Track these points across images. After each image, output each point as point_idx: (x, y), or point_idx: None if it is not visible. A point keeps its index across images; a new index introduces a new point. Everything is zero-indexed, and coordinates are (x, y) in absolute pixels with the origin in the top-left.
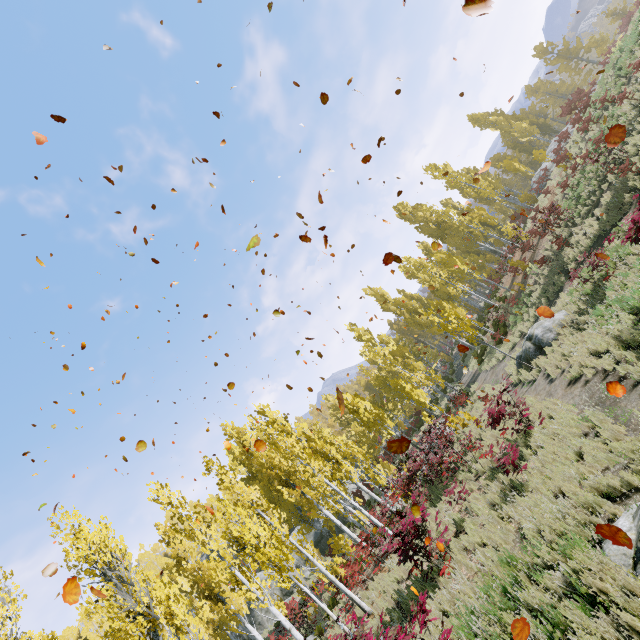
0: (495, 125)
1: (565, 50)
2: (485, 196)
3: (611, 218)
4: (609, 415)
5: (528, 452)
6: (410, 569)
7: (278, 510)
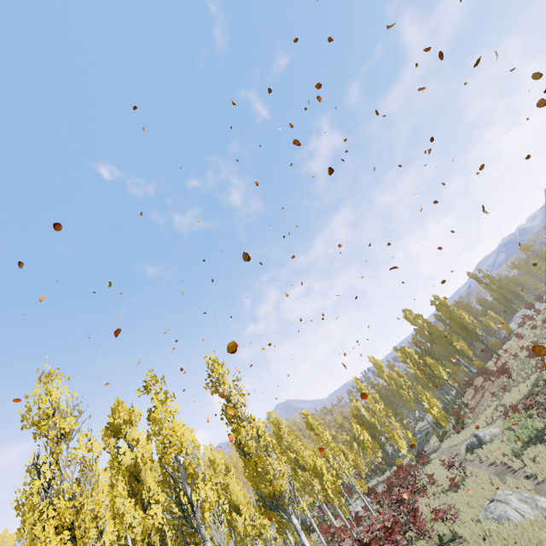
0: (484, 283)
1: (542, 254)
2: (467, 334)
3: (532, 389)
4: (499, 478)
5: (462, 486)
6: None
7: None
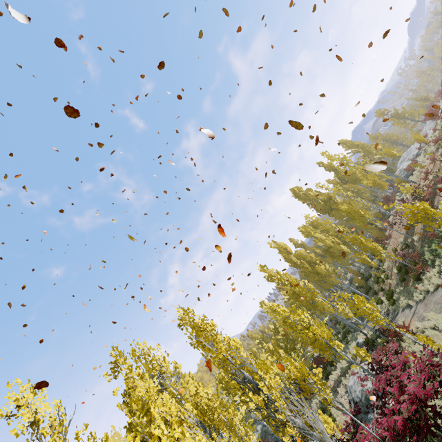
0: (358, 147)
1: (395, 113)
2: (372, 171)
3: None
4: None
5: None
6: None
7: None
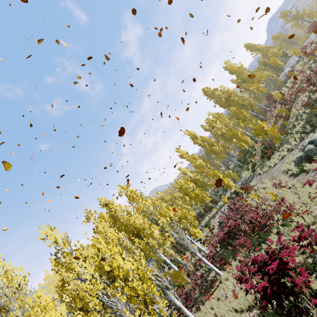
0: (258, 50)
1: (296, 15)
2: (259, 78)
3: None
4: None
5: None
6: (259, 304)
7: (138, 250)
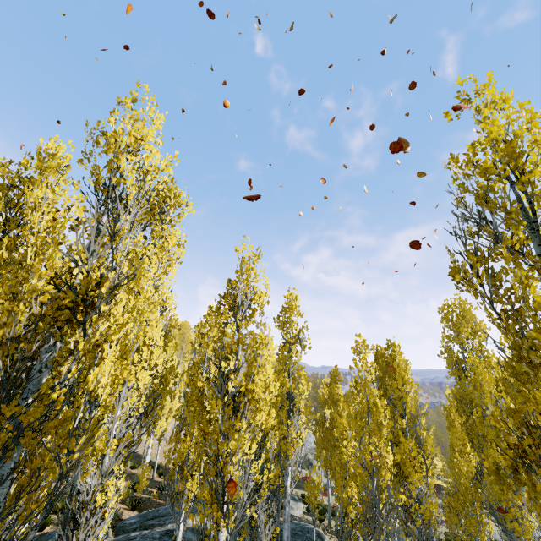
0: None
1: None
2: None
3: None
4: None
5: None
6: None
7: None
